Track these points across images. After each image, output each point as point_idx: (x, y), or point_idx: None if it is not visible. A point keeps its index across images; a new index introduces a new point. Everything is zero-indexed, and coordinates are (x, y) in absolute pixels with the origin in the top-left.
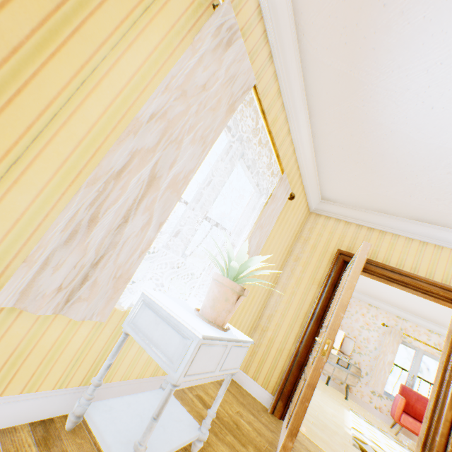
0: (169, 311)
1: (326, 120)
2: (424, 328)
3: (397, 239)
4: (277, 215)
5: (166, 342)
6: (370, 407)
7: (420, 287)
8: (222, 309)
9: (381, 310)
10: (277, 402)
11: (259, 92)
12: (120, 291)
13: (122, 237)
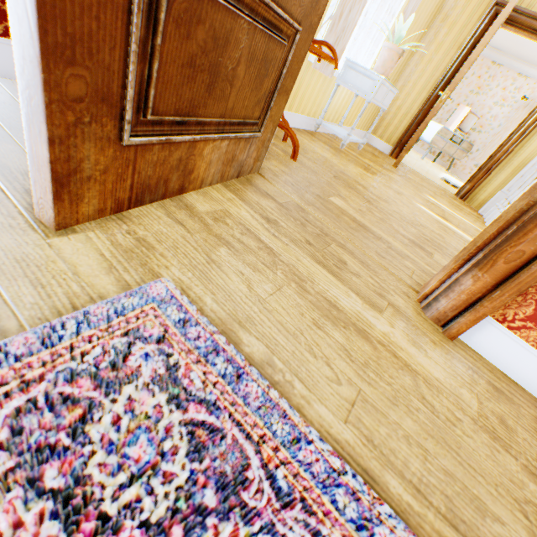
0: (365, 69)
1: None
2: None
3: None
4: None
5: (363, 86)
6: (467, 177)
7: None
8: (388, 68)
9: (531, 80)
10: (395, 150)
11: None
12: (339, 60)
13: (347, 24)
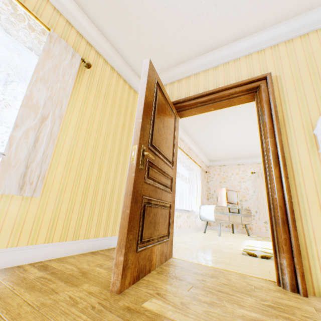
0: None
1: None
2: None
3: (198, 76)
4: (72, 77)
5: None
6: (268, 233)
7: (223, 95)
8: None
9: (247, 164)
10: None
11: None
12: None
13: None
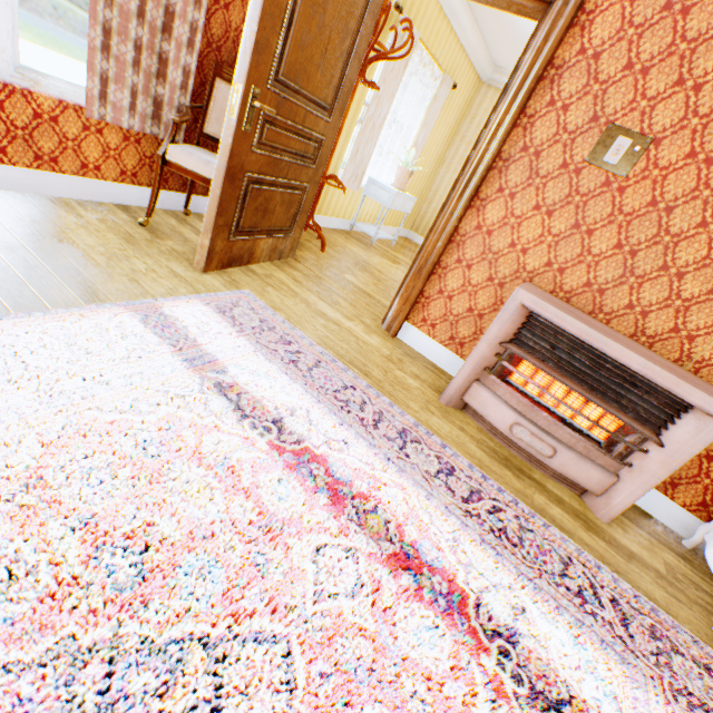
0: (383, 185)
1: (483, 16)
2: None
3: None
4: (440, 110)
5: (383, 197)
6: None
7: None
8: (403, 183)
9: None
10: None
11: (424, 28)
12: (362, 179)
13: (364, 156)
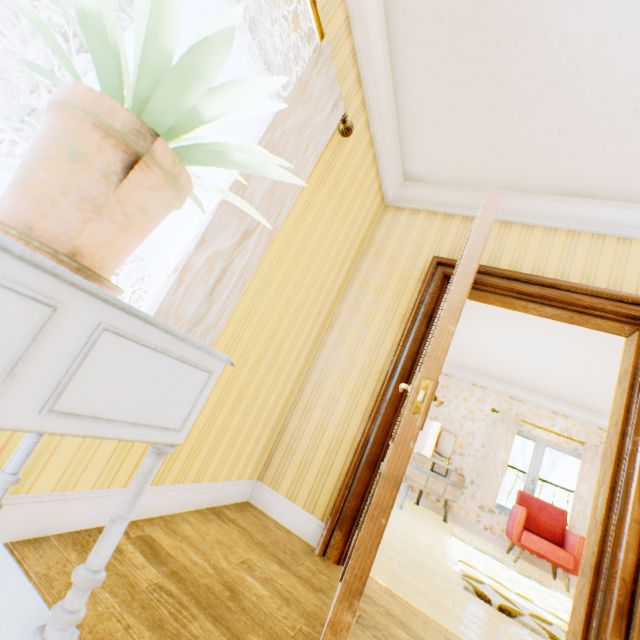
0: None
1: None
2: (547, 409)
3: (530, 232)
4: (316, 152)
5: None
6: (478, 528)
7: (574, 301)
8: (60, 192)
9: (490, 390)
10: (332, 533)
11: None
12: None
13: None
